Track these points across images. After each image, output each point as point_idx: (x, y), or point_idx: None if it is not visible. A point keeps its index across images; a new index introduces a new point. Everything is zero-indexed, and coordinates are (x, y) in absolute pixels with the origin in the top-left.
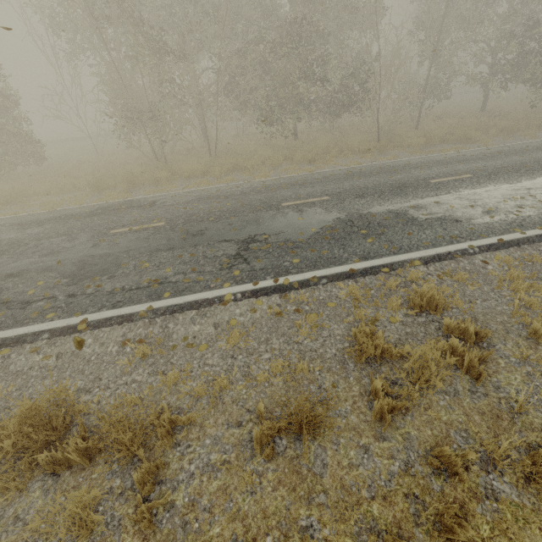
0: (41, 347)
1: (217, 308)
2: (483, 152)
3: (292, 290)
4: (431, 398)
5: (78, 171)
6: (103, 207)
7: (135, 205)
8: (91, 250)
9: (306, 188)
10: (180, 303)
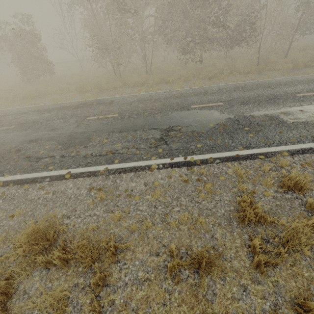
0: (44, 186)
1: (146, 173)
2: None
3: (195, 165)
4: (295, 257)
5: (71, 80)
6: (83, 103)
7: (101, 102)
8: (75, 129)
9: (207, 96)
10: (124, 167)
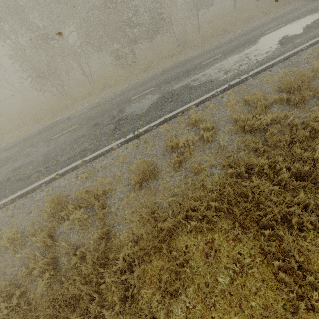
0: (43, 189)
1: (111, 152)
2: (231, 38)
3: (141, 135)
4: (195, 154)
5: (22, 114)
6: (44, 128)
7: (59, 122)
8: (47, 148)
9: (143, 86)
10: (95, 155)
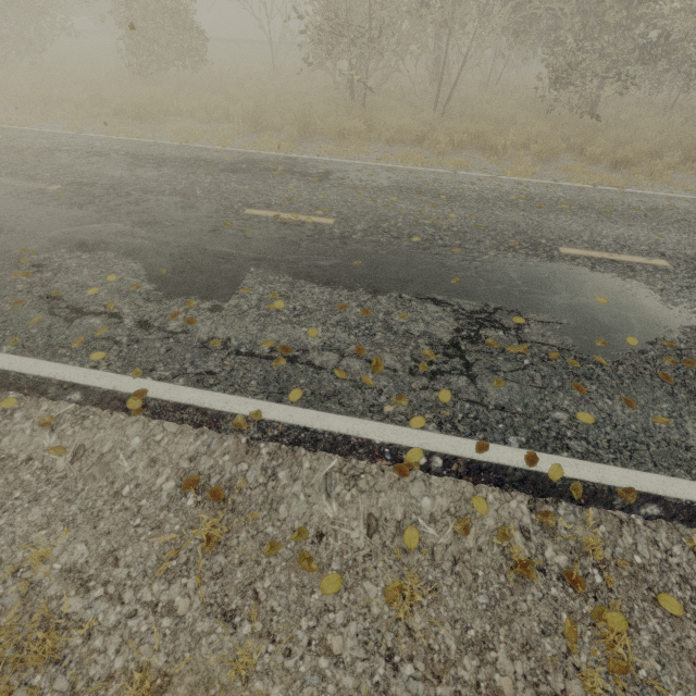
0: (60, 418)
1: (383, 473)
2: None
3: (564, 498)
4: None
5: (239, 90)
6: (252, 161)
7: (297, 170)
8: (206, 238)
9: (614, 224)
10: (315, 429)
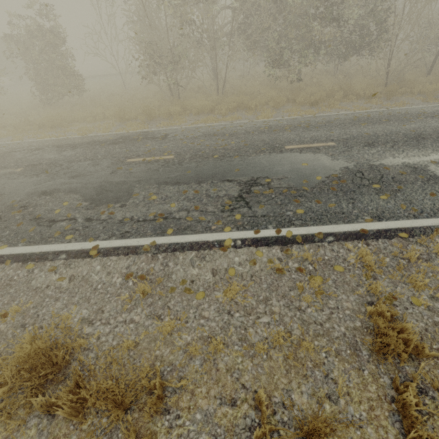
0: (58, 267)
1: (216, 253)
2: None
3: (294, 243)
4: None
5: (108, 102)
6: (124, 137)
7: (150, 136)
8: (110, 176)
9: (310, 131)
10: (182, 242)
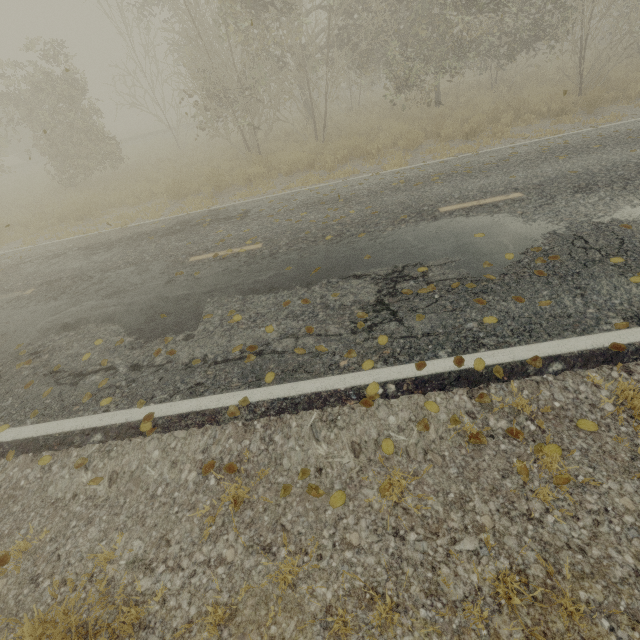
0: (90, 457)
1: (354, 410)
2: None
3: (492, 381)
4: None
5: (156, 173)
6: (183, 222)
7: (221, 217)
8: (165, 289)
9: (475, 179)
10: (292, 396)
